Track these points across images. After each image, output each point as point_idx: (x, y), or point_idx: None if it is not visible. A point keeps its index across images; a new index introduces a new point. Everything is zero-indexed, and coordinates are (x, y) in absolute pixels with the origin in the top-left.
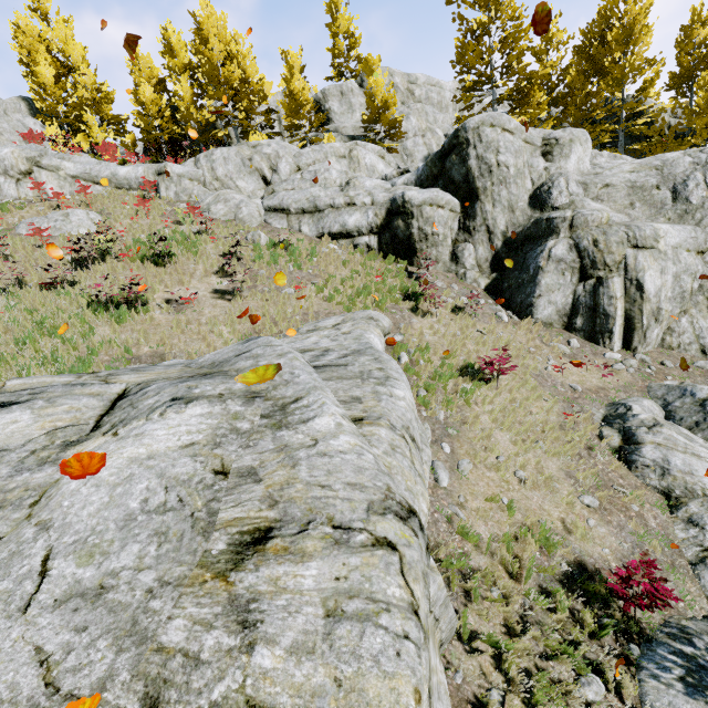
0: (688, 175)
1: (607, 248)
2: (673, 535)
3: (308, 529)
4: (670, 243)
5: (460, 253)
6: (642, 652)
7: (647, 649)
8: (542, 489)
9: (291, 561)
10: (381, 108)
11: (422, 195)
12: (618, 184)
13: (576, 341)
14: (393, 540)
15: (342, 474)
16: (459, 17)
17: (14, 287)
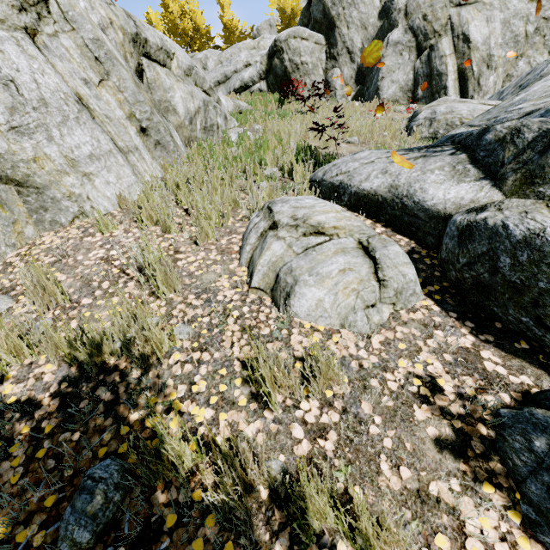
0: None
1: (434, 17)
2: None
3: None
4: None
5: (330, 78)
6: None
7: None
8: (309, 135)
9: None
10: (290, 18)
11: (286, 31)
12: None
13: (415, 104)
14: None
15: None
16: None
17: None
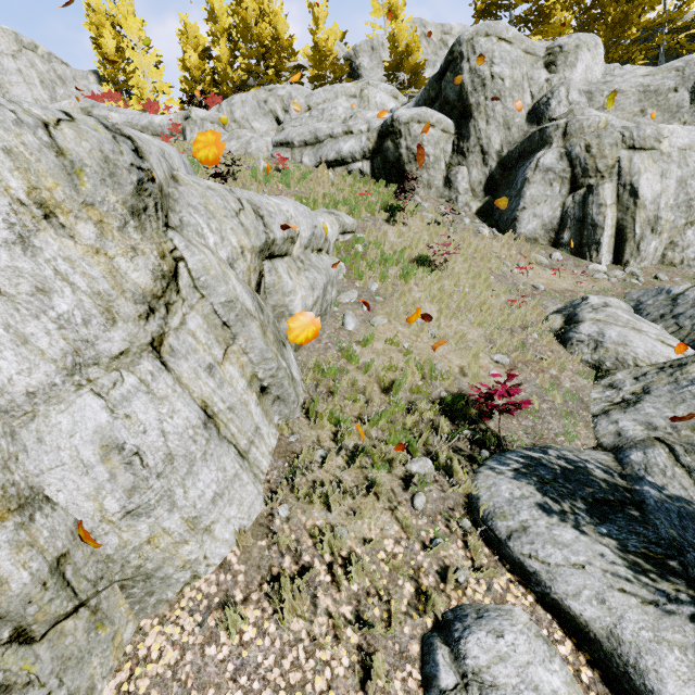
0: None
1: (600, 152)
2: (586, 396)
3: None
4: (677, 145)
5: (453, 177)
6: (492, 456)
7: (498, 455)
8: (449, 342)
9: None
10: (403, 54)
11: (409, 111)
12: (628, 89)
13: (559, 254)
14: (75, 117)
15: None
16: None
17: None
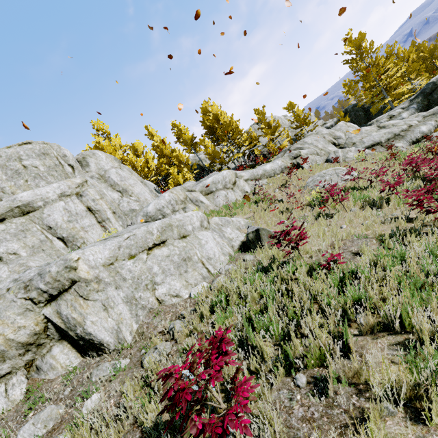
0: None
1: None
2: None
3: None
4: None
5: None
6: None
7: None
8: None
9: None
10: (305, 119)
11: None
12: None
13: None
14: None
15: None
16: (354, 66)
17: None
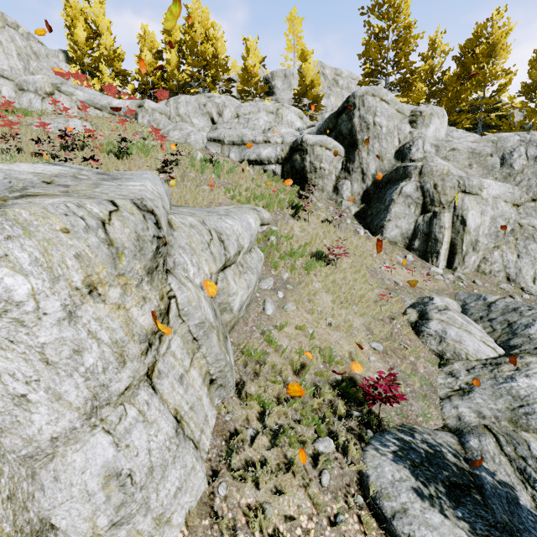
0: (515, 148)
1: (443, 191)
2: (434, 380)
3: (73, 197)
4: (492, 194)
5: (340, 187)
6: (375, 436)
7: (379, 435)
8: (341, 330)
9: (47, 198)
10: (308, 86)
11: (315, 138)
12: (462, 149)
13: (411, 256)
14: (118, 204)
15: (121, 192)
16: (368, 24)
17: (14, 151)
